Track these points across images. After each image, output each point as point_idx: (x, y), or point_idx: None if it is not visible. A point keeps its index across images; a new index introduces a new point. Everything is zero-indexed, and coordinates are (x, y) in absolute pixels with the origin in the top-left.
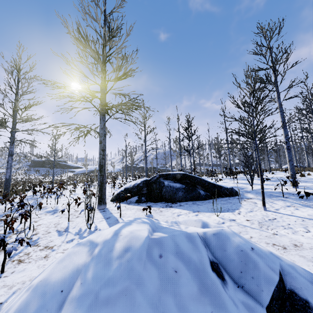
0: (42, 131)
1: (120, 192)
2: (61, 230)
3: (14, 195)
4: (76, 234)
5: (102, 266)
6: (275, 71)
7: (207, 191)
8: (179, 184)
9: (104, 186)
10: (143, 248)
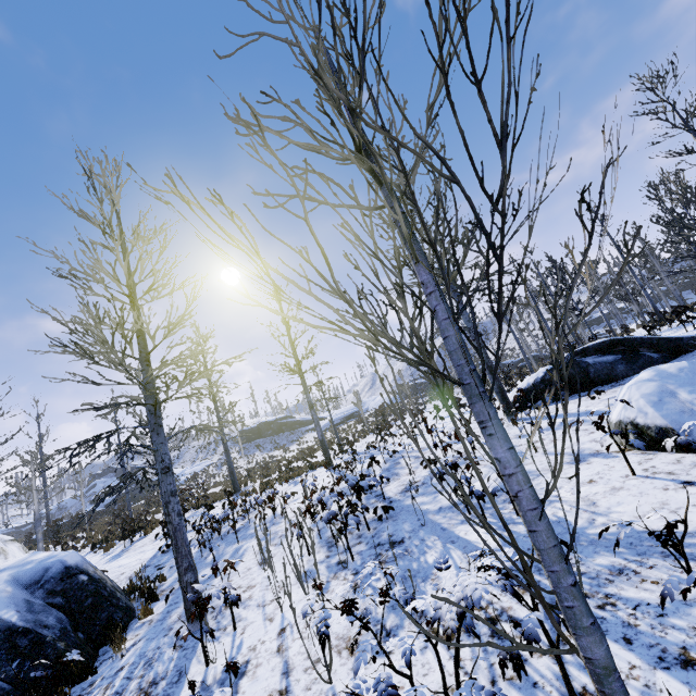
0: (327, 362)
1: (516, 399)
2: (515, 437)
3: (320, 468)
4: (544, 431)
5: (674, 377)
6: (694, 131)
7: (660, 352)
8: (610, 356)
9: (505, 392)
10: (691, 366)
